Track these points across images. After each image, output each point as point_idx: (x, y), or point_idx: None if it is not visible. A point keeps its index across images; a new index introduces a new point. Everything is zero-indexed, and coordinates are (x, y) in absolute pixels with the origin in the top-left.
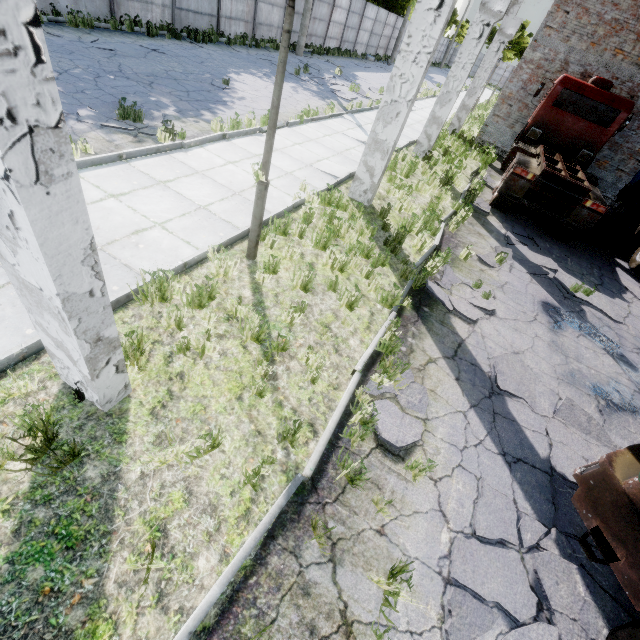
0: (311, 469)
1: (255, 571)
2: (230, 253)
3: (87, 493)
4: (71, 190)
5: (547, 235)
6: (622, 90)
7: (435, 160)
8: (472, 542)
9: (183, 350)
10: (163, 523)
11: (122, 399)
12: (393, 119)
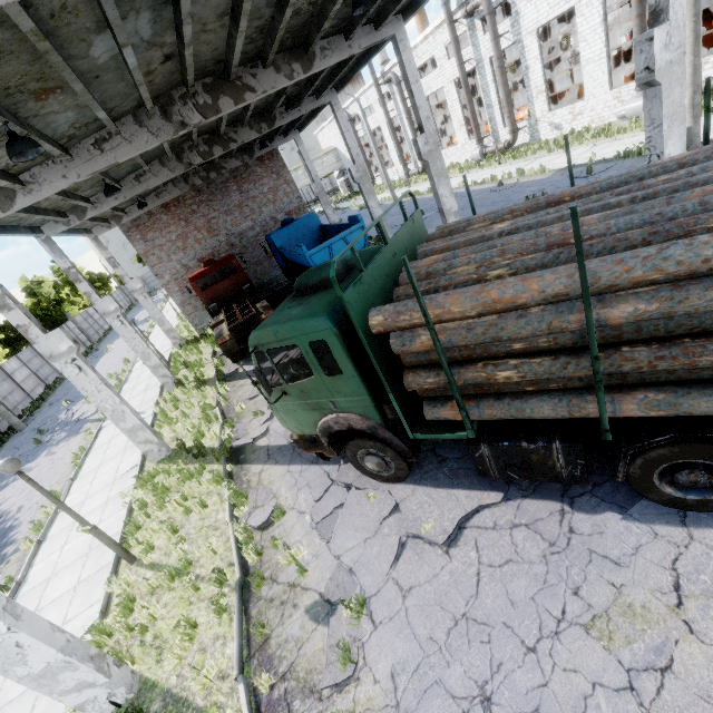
0: (239, 574)
1: (250, 624)
2: (120, 576)
3: (162, 711)
4: (27, 613)
5: None
6: (224, 248)
7: (184, 378)
8: (316, 505)
9: (144, 630)
10: (202, 668)
11: (139, 680)
12: (124, 415)
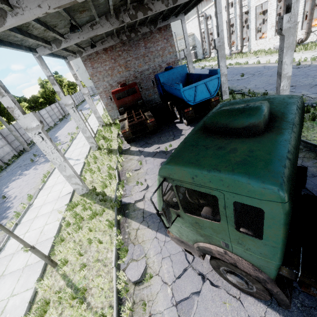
0: None
1: None
2: (46, 274)
3: None
4: None
5: (151, 135)
6: (132, 78)
7: (102, 146)
8: (176, 282)
9: None
10: None
11: None
12: (65, 168)
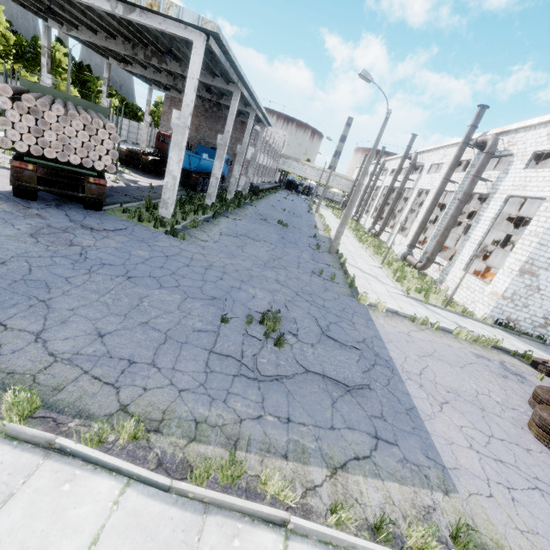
0: None
1: None
2: None
3: None
4: None
5: (143, 172)
6: (196, 141)
7: None
8: None
9: None
10: None
11: None
12: None
